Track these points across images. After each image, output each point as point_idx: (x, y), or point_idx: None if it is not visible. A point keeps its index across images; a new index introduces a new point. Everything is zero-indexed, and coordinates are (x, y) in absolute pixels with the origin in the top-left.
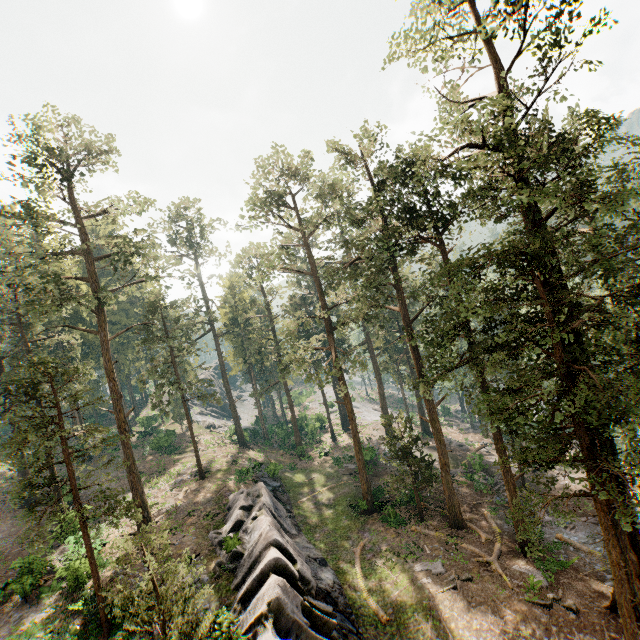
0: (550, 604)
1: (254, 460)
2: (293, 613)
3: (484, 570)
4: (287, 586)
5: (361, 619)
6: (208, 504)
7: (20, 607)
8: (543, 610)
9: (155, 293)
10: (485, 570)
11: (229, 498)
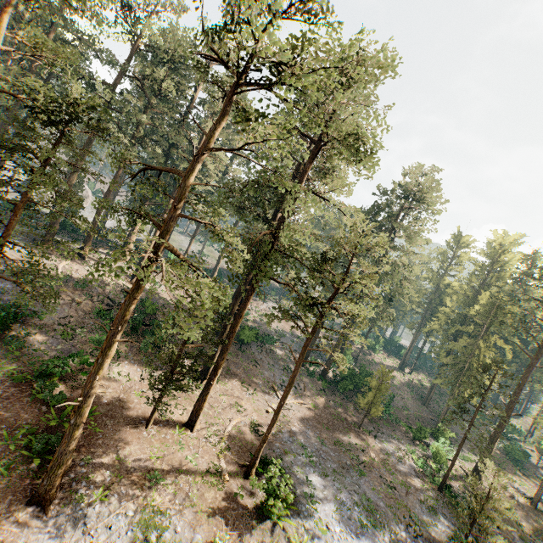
0: None
1: None
2: None
3: None
4: None
5: None
6: (524, 521)
7: (409, 440)
8: None
9: None
10: None
11: None
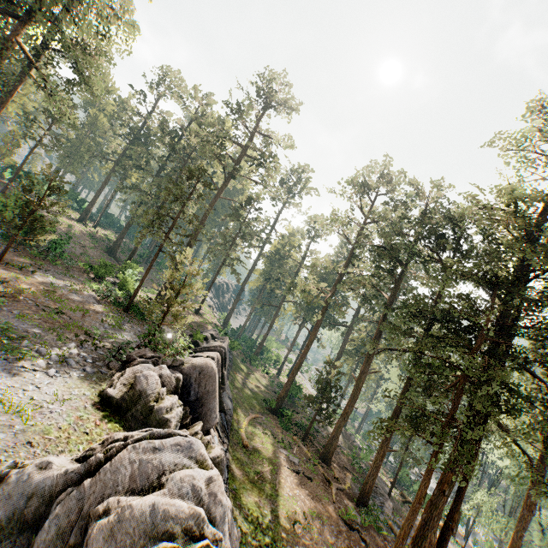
0: (352, 527)
1: None
2: None
3: (323, 485)
4: (219, 362)
5: (233, 433)
6: (193, 322)
7: (90, 278)
8: (345, 525)
9: (256, 196)
10: (324, 486)
11: (205, 330)
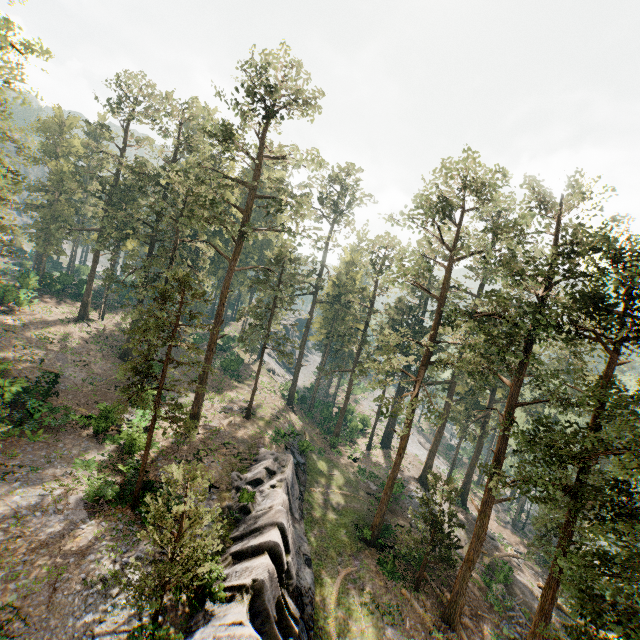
0: None
1: (293, 425)
2: (268, 601)
3: None
4: (274, 575)
5: (317, 639)
6: (242, 445)
7: (90, 438)
8: None
9: (287, 244)
10: None
11: (260, 450)
